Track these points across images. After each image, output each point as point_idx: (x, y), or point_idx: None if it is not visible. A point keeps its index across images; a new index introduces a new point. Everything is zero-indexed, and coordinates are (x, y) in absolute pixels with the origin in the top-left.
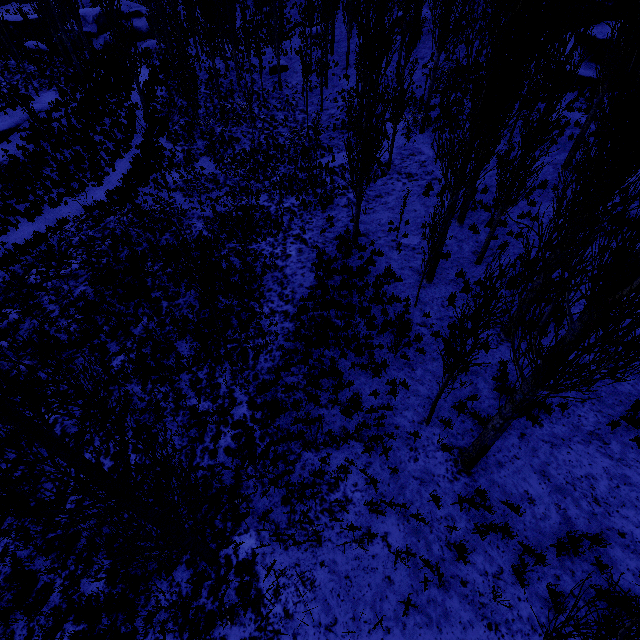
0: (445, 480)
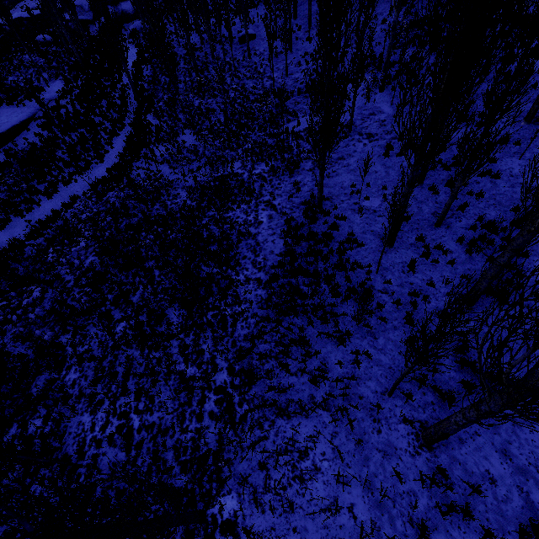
0: (407, 454)
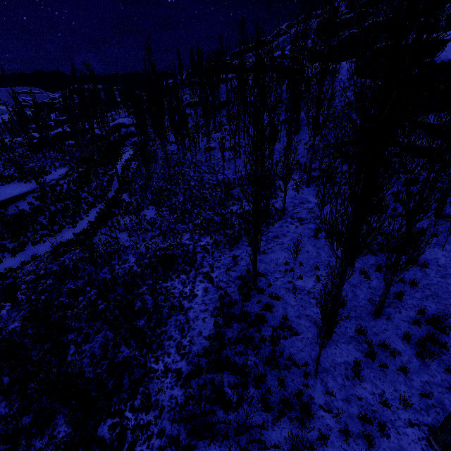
0: None
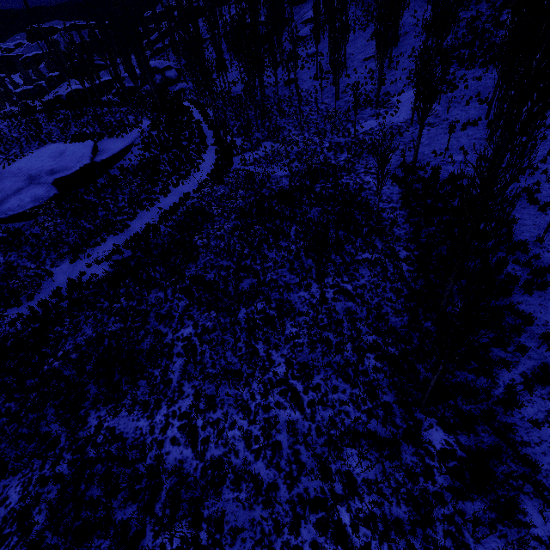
0: None
